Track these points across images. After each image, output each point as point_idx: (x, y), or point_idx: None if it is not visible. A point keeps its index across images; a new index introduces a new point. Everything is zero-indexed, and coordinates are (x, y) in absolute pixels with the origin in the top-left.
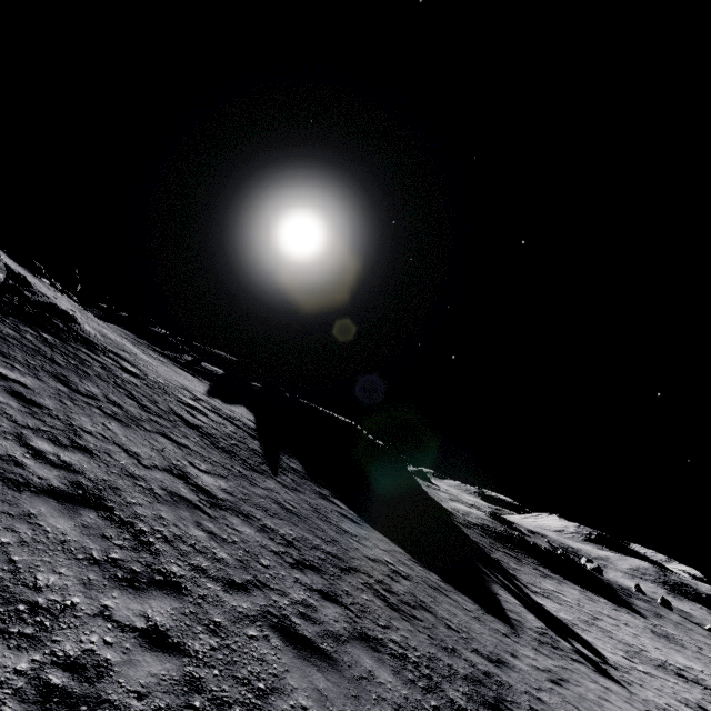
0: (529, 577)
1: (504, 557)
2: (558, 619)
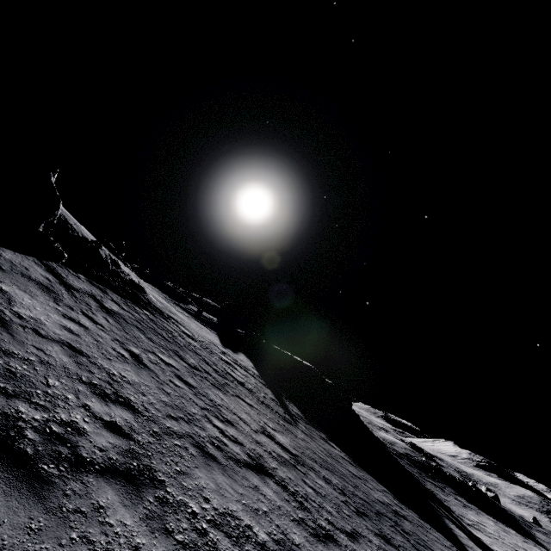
0: (457, 508)
1: (433, 487)
2: None
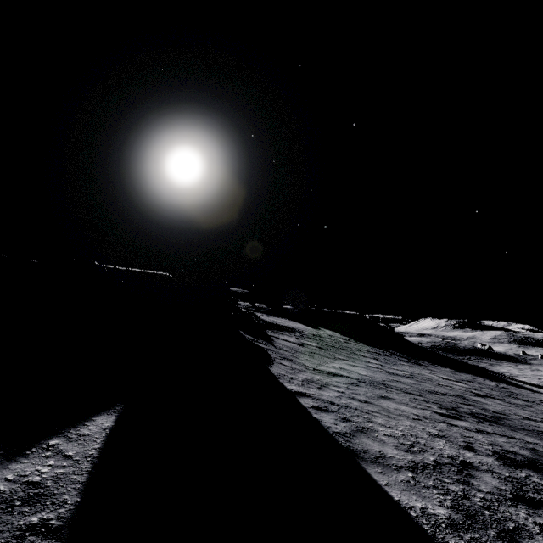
0: (493, 368)
1: (470, 362)
2: (537, 385)
